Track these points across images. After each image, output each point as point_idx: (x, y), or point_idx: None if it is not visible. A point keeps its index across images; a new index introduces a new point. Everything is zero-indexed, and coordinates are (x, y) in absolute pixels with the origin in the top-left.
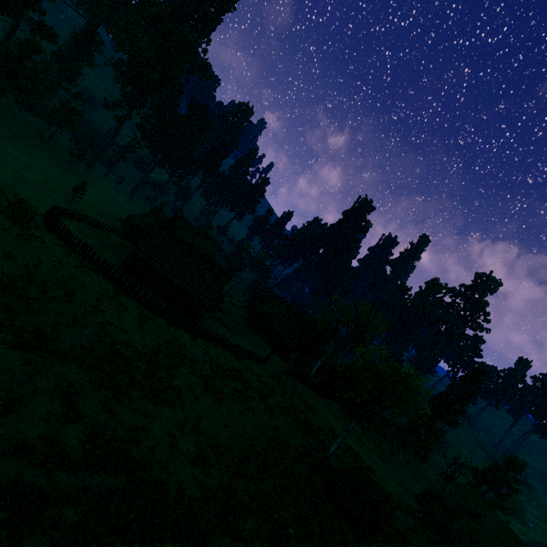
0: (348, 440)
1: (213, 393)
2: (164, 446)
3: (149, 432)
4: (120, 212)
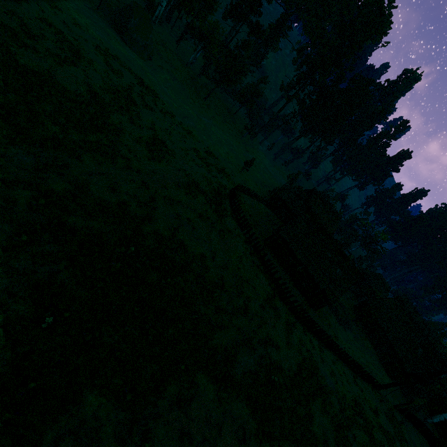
0: None
1: None
2: None
3: None
4: (267, 178)
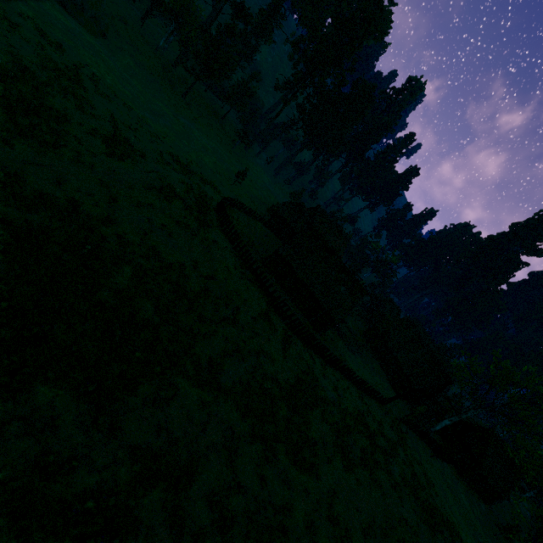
0: (471, 541)
1: (343, 453)
2: (306, 541)
3: (293, 514)
4: (266, 195)
